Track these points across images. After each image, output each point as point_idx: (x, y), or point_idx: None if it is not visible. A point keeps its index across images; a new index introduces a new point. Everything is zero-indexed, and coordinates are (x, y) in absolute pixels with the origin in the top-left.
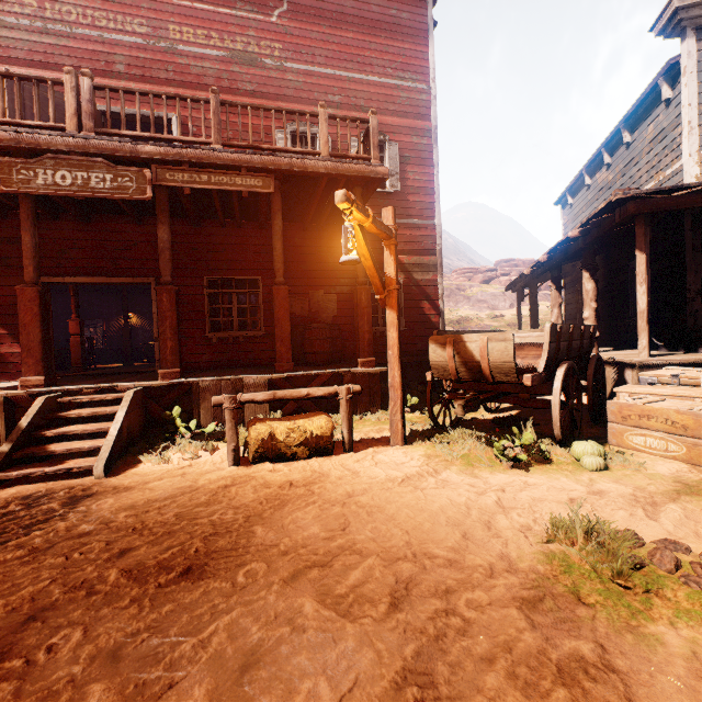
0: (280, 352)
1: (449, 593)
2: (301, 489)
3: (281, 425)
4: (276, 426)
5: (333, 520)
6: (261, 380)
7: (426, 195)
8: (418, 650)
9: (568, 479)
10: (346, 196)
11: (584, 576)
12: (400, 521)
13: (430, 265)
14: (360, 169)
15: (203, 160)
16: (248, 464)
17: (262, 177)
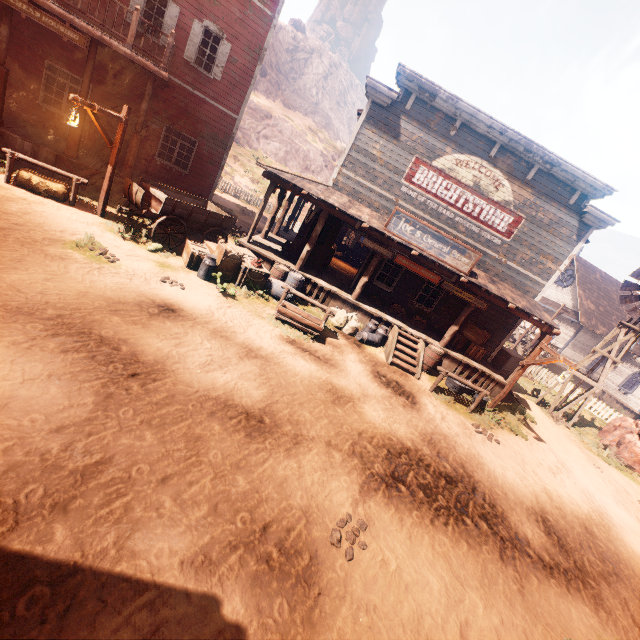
0: (70, 144)
1: (33, 230)
2: (26, 202)
3: (37, 178)
4: (34, 177)
5: (25, 211)
6: (52, 153)
7: (238, 95)
8: (9, 228)
9: (132, 247)
10: (74, 99)
11: (75, 245)
12: (48, 222)
13: (222, 144)
14: (149, 66)
15: (39, 3)
16: (16, 186)
17: (80, 35)
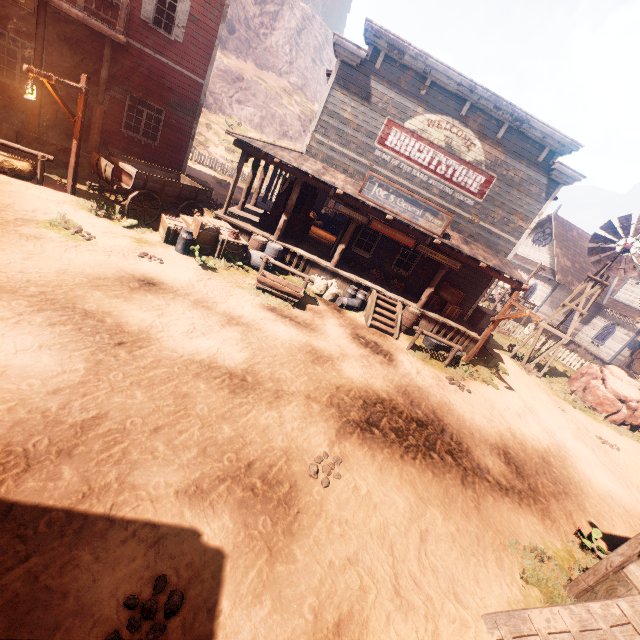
0: (30, 119)
1: (4, 211)
2: None
3: (0, 156)
4: None
5: None
6: (12, 129)
7: (203, 58)
8: None
9: (107, 224)
10: (28, 70)
11: (49, 224)
12: (18, 202)
13: (191, 112)
14: (104, 29)
15: None
16: None
17: None
